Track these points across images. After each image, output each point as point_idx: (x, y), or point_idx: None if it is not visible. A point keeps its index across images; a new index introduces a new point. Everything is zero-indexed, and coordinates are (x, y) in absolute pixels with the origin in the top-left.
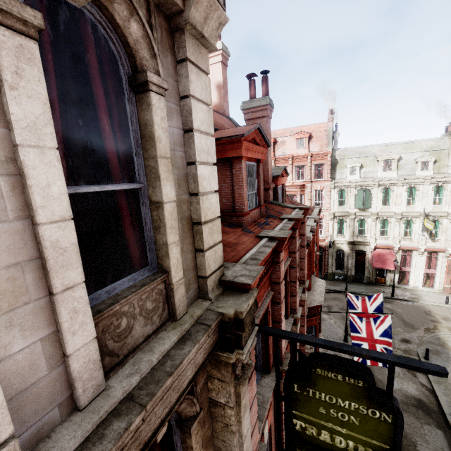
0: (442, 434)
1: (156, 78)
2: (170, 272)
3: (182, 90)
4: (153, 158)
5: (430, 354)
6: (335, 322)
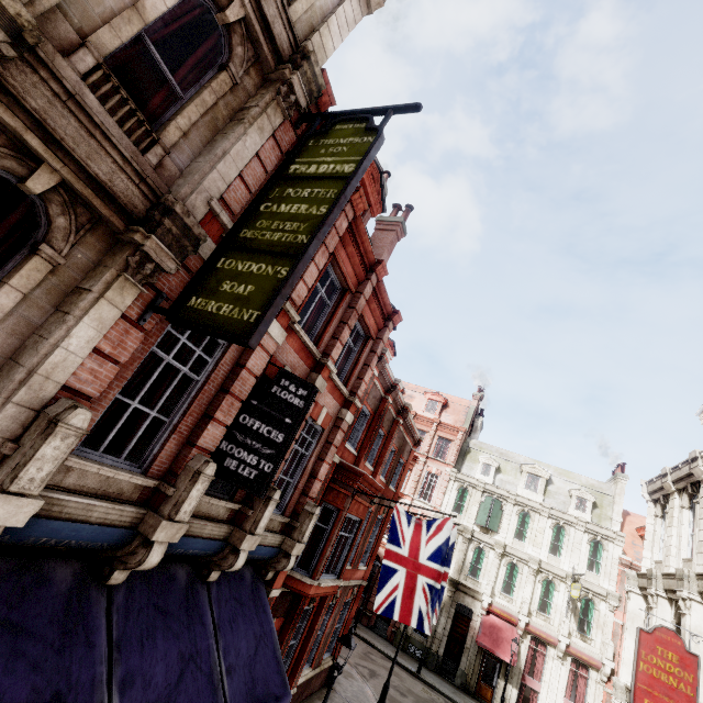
0: None
1: None
2: (292, 5)
3: None
4: None
5: None
6: (373, 693)
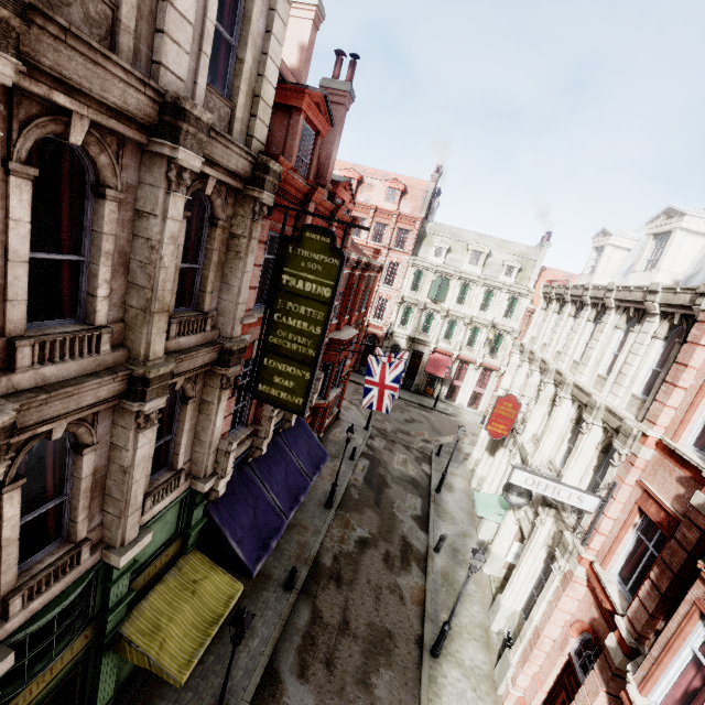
0: (421, 501)
1: None
2: (236, 107)
3: (272, 5)
4: (247, 32)
5: (444, 453)
6: (363, 414)
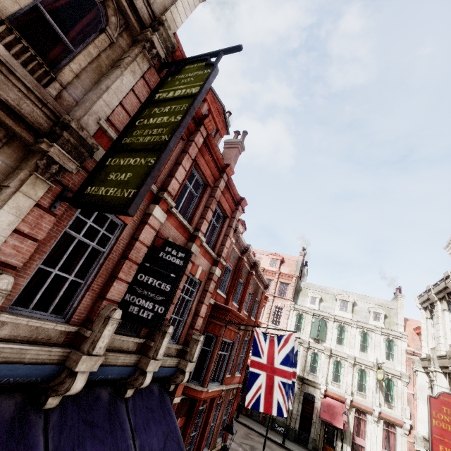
0: None
1: None
2: None
3: None
4: None
5: None
6: None
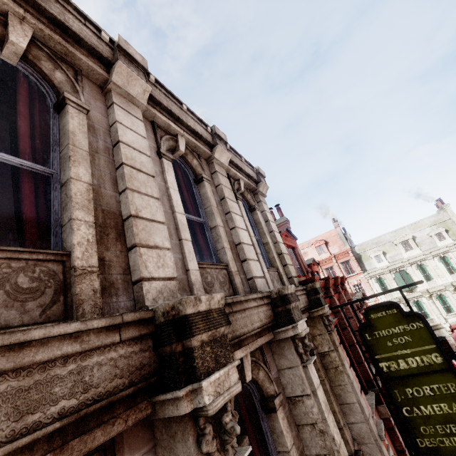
0: None
1: (257, 206)
2: (278, 268)
3: (261, 210)
4: (261, 229)
5: None
6: None
